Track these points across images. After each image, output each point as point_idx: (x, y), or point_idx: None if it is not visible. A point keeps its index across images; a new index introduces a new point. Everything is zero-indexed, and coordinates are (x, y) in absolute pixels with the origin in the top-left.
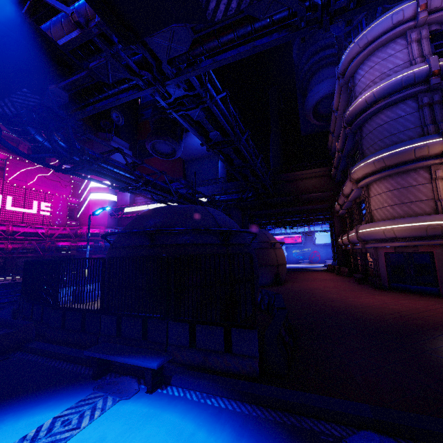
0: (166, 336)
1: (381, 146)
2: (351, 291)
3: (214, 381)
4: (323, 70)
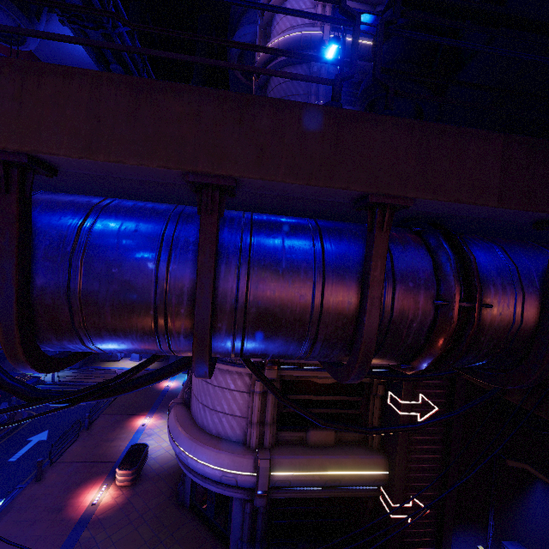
0: None
1: None
2: None
3: None
4: (257, 10)
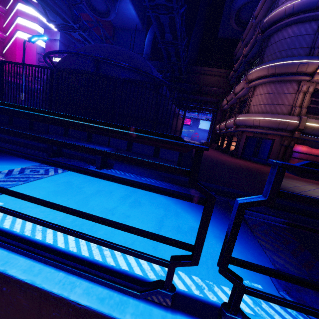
0: (108, 141)
1: (277, 56)
2: (219, 155)
3: (145, 170)
4: None
